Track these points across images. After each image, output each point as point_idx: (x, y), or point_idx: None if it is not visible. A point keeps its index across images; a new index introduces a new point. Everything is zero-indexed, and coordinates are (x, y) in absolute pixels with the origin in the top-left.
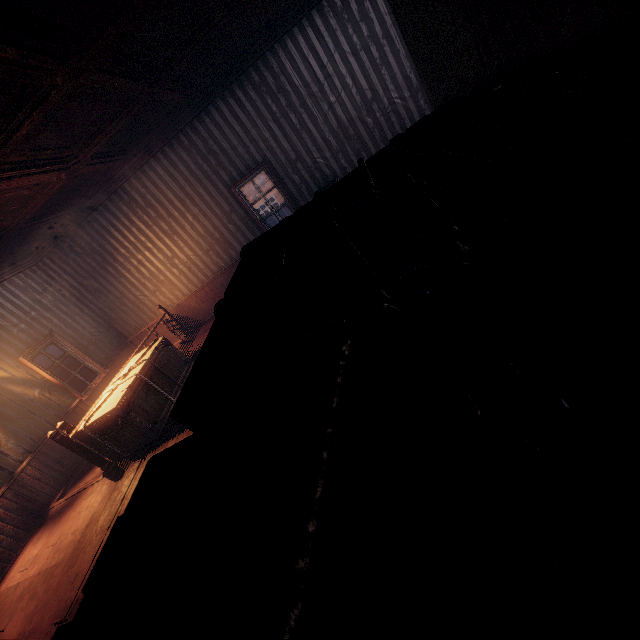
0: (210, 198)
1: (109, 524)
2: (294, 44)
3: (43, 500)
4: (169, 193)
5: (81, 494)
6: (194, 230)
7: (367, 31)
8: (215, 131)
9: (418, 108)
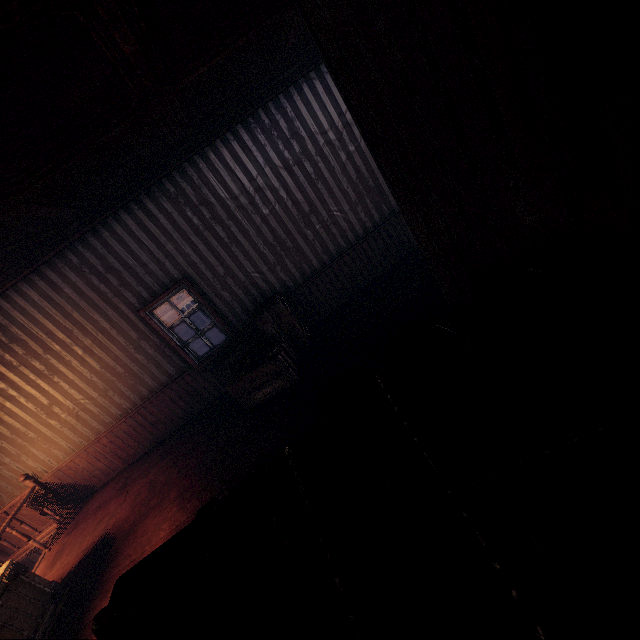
0: (110, 324)
1: None
2: (217, 156)
3: None
4: (47, 322)
5: None
6: (85, 366)
7: (299, 148)
8: (117, 246)
9: (359, 220)
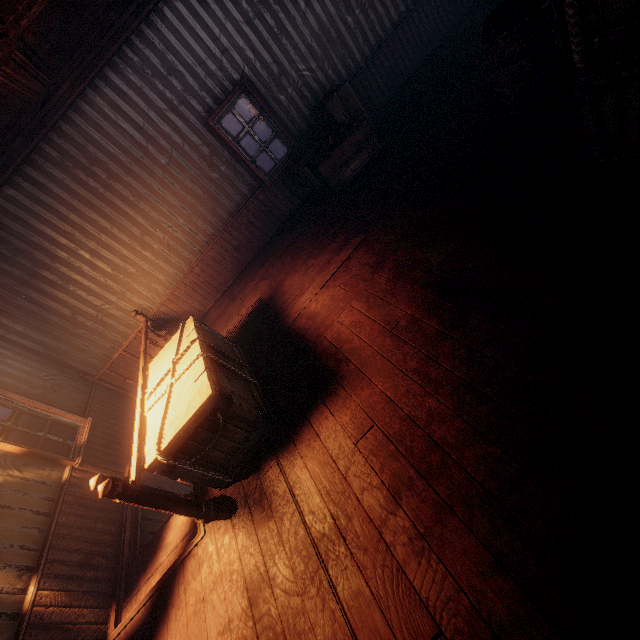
0: (181, 139)
1: (316, 561)
2: None
3: (91, 635)
4: (122, 139)
5: (173, 580)
6: (166, 189)
7: None
8: (173, 41)
9: (393, 3)
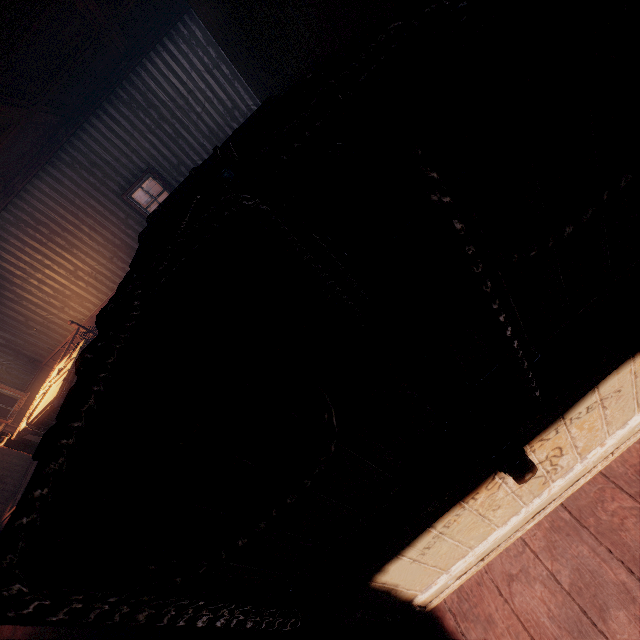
0: (103, 208)
1: None
2: (154, 66)
3: None
4: (59, 209)
5: None
6: (93, 240)
7: (215, 53)
8: (95, 146)
9: None
